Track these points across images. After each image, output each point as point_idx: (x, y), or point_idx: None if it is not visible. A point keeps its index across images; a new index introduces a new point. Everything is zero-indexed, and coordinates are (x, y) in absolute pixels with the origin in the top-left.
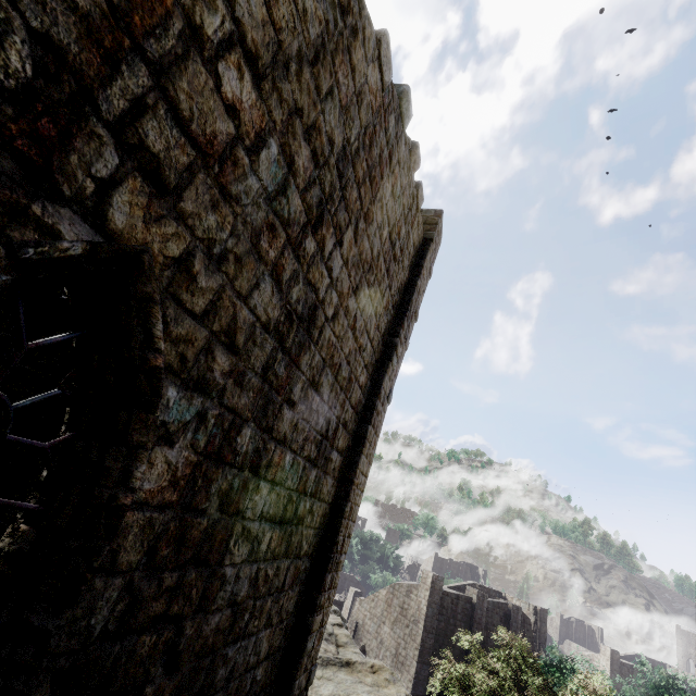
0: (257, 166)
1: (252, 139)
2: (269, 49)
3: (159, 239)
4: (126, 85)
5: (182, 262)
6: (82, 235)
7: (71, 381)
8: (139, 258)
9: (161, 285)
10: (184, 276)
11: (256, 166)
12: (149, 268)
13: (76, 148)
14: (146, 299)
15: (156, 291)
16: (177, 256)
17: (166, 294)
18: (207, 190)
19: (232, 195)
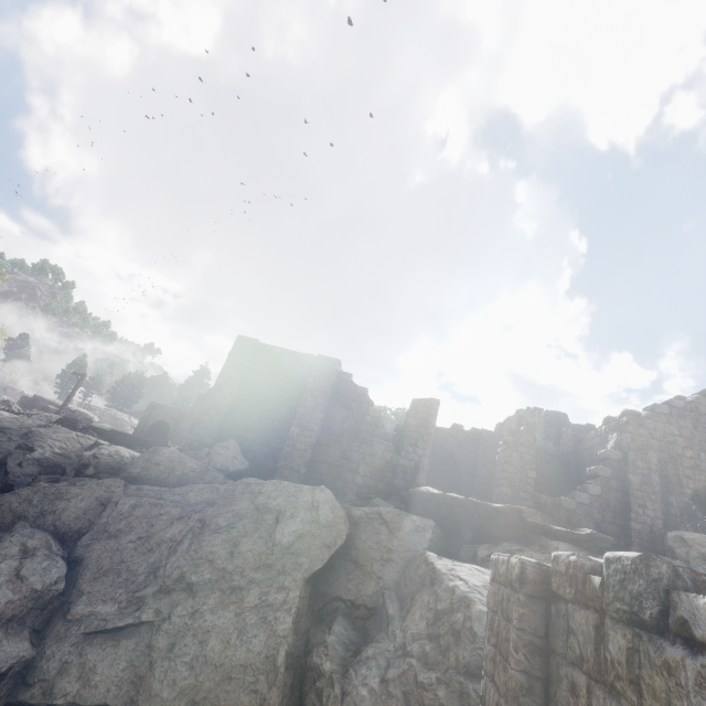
0: (702, 461)
1: (697, 458)
2: (687, 442)
3: (697, 486)
4: (680, 470)
5: (703, 487)
6: (690, 491)
7: (702, 512)
8: (697, 490)
9: (703, 492)
10: (705, 489)
11: (702, 461)
12: (700, 491)
13: (682, 482)
14: (703, 496)
15: (703, 494)
16: (702, 486)
17: (705, 493)
18: (698, 473)
19: (702, 470)
